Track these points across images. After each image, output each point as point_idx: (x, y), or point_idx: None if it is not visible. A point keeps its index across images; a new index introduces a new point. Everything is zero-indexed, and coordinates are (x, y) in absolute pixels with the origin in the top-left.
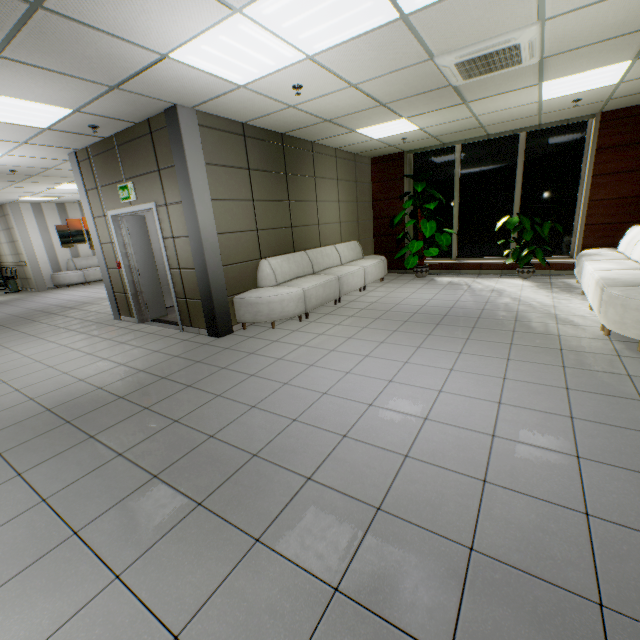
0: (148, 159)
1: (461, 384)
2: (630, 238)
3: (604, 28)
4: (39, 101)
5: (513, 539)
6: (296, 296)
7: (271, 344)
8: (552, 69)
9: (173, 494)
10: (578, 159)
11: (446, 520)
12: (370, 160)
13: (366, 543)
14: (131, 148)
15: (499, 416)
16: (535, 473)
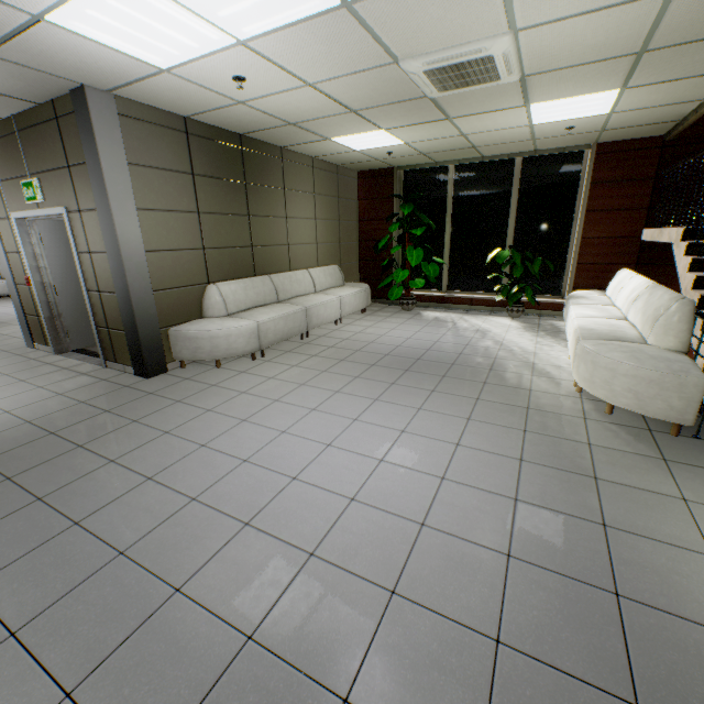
0: (55, 151)
1: (408, 451)
2: (617, 282)
3: (585, 49)
4: None
5: (401, 683)
6: (247, 330)
7: (207, 389)
8: (537, 90)
9: None
10: (573, 192)
11: (328, 654)
12: (357, 173)
13: (214, 695)
14: (34, 135)
15: (437, 497)
16: (455, 580)
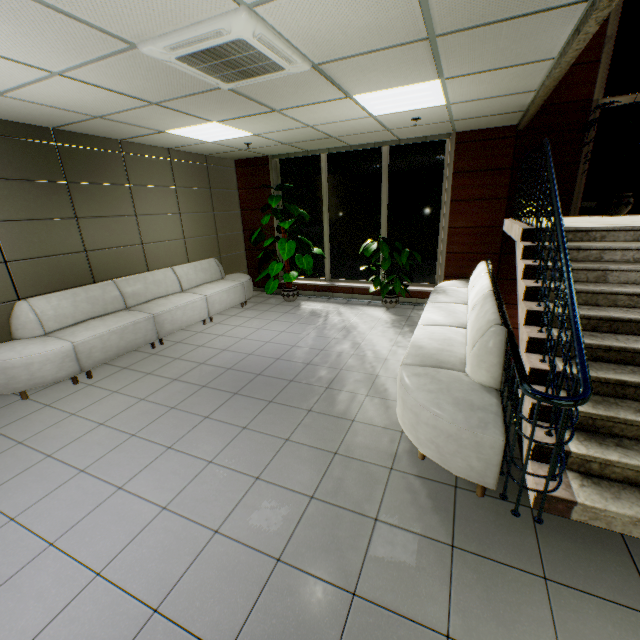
0: None
1: (145, 551)
2: (474, 277)
3: (360, 31)
4: None
5: None
6: (58, 355)
7: None
8: (346, 80)
9: None
10: (439, 181)
11: None
12: (234, 162)
13: None
14: None
15: None
16: None
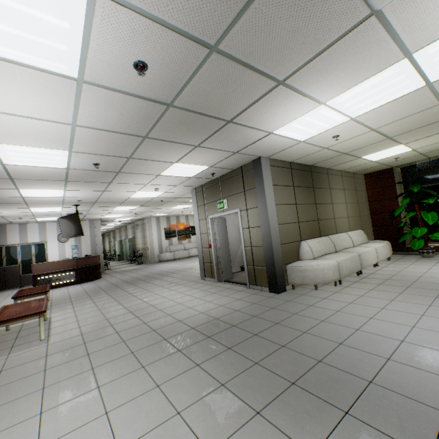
0: (238, 186)
1: None
2: None
3: None
4: (198, 164)
5: None
6: (332, 266)
7: (322, 300)
8: None
9: (317, 399)
10: None
11: None
12: (363, 175)
13: None
14: (228, 182)
15: None
16: None
